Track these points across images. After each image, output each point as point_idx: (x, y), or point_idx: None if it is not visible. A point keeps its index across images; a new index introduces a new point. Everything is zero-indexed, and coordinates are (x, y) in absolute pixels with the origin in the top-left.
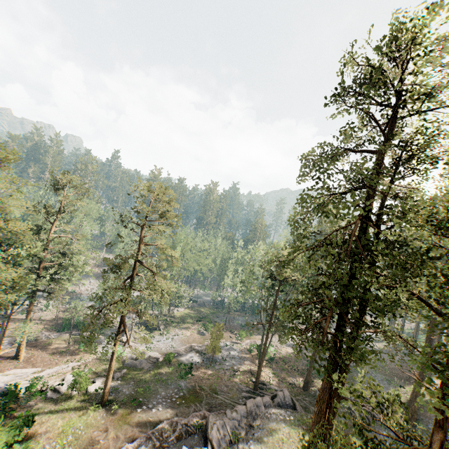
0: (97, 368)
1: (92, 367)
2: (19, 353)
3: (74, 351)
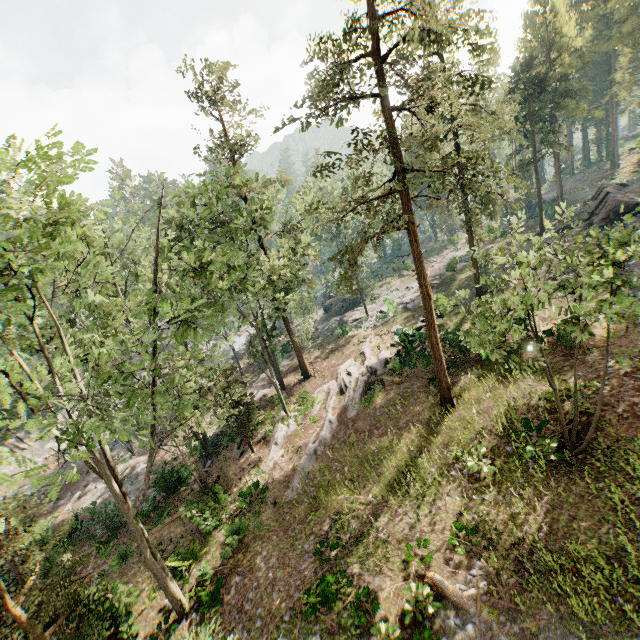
0: (397, 324)
1: (392, 325)
2: (306, 370)
3: (337, 346)
